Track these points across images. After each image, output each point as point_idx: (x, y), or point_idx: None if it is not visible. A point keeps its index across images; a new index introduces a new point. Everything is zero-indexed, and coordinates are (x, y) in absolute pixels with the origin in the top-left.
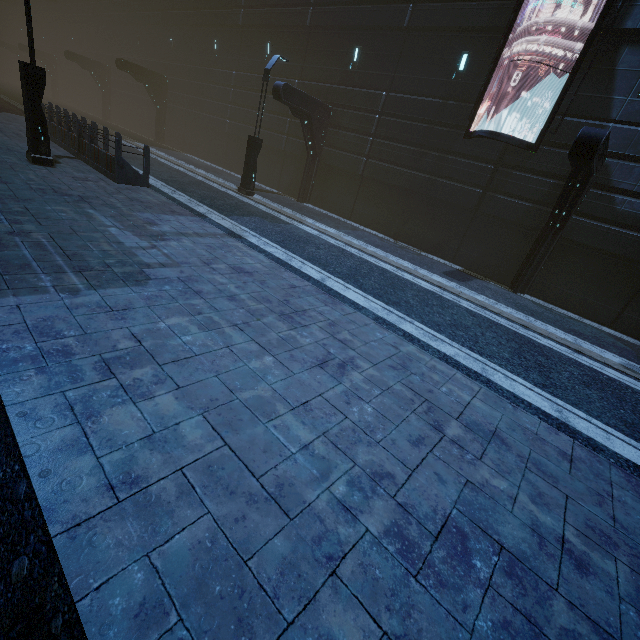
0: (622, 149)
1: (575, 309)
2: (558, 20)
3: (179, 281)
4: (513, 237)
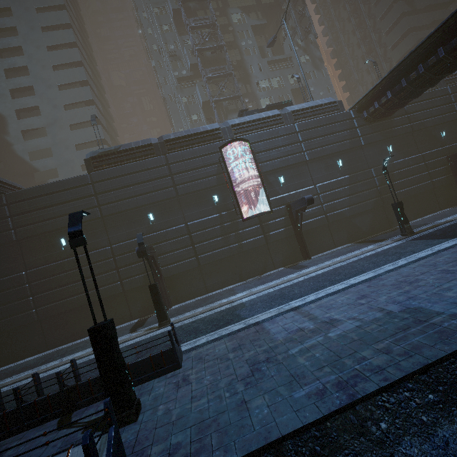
0: (292, 200)
1: (324, 250)
2: (243, 175)
3: (401, 303)
4: (287, 243)
